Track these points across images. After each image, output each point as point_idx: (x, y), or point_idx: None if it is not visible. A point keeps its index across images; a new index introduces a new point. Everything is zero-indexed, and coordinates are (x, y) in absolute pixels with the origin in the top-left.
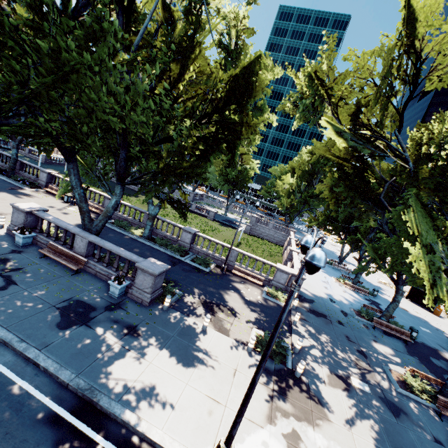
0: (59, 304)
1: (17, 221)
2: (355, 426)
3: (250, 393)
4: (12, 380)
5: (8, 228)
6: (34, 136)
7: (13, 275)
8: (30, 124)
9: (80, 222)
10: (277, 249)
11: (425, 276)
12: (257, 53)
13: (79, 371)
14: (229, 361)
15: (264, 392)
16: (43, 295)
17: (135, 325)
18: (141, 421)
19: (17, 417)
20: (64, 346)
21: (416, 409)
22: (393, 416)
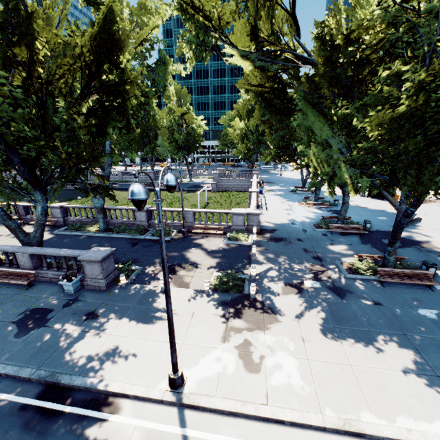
0: (15, 319)
1: None
2: (303, 318)
3: (170, 326)
4: None
5: None
6: None
7: None
8: None
9: None
10: (246, 196)
11: (325, 172)
12: None
13: (40, 365)
14: (188, 308)
15: (220, 320)
16: None
17: (94, 310)
18: (101, 382)
19: None
20: (23, 350)
21: (362, 286)
22: (339, 299)
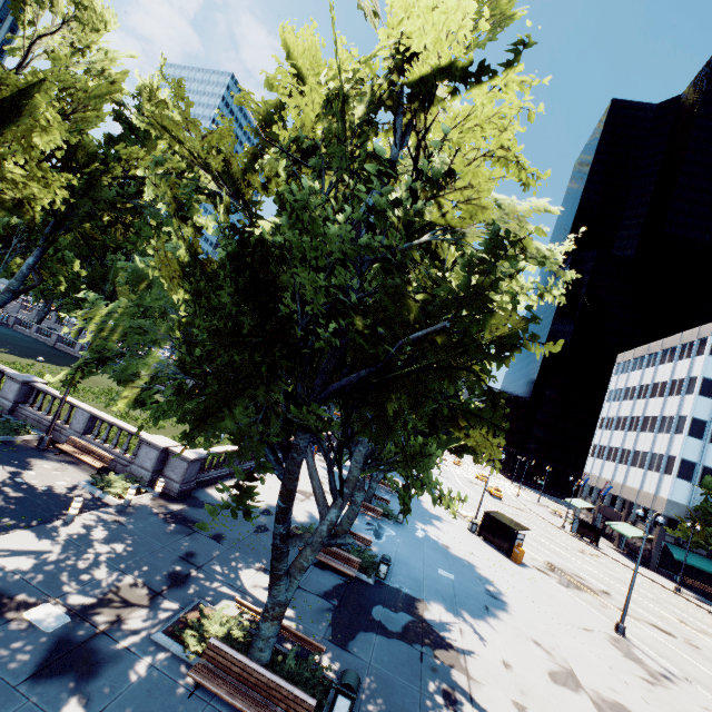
0: None
1: None
2: None
3: None
4: None
5: None
6: None
7: None
8: None
9: None
10: None
11: (97, 344)
12: (41, 76)
13: None
14: None
15: None
16: None
17: None
18: None
19: None
20: None
21: (144, 671)
22: (26, 674)
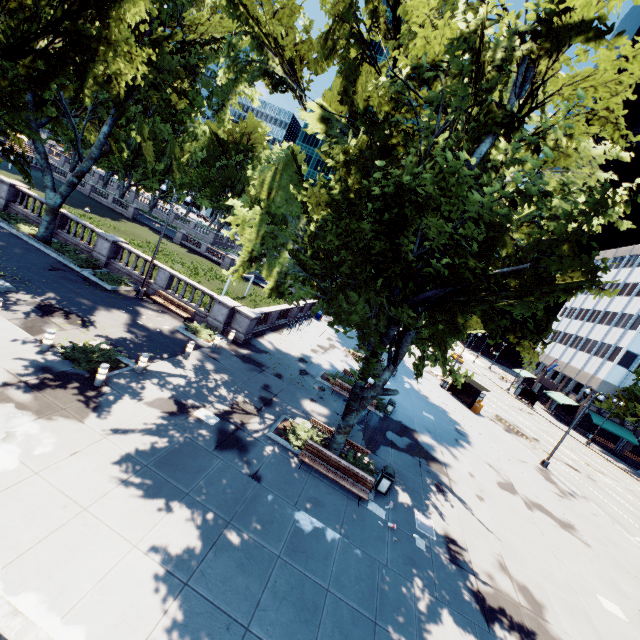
0: None
1: None
2: (123, 436)
3: None
4: None
5: None
6: None
7: None
8: None
9: None
10: None
11: (248, 246)
12: None
13: None
14: None
15: (1, 379)
16: None
17: None
18: None
19: None
20: None
21: (271, 452)
22: (213, 446)
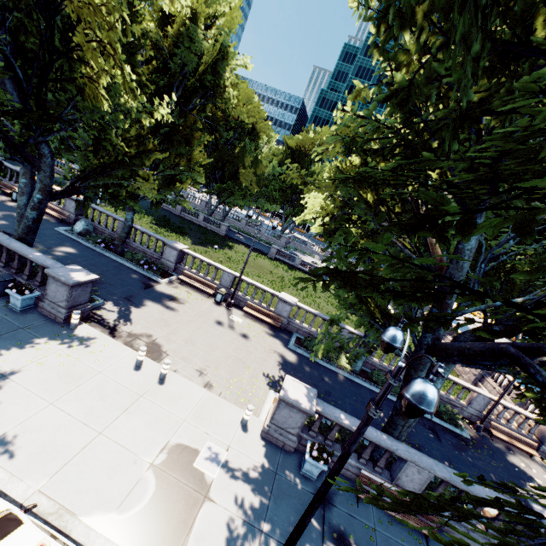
0: None
1: (285, 422)
2: None
3: None
4: None
5: (266, 430)
6: None
7: None
8: None
9: (275, 355)
10: None
11: None
12: None
13: None
14: None
15: None
16: None
17: None
18: None
19: None
20: None
21: None
22: None
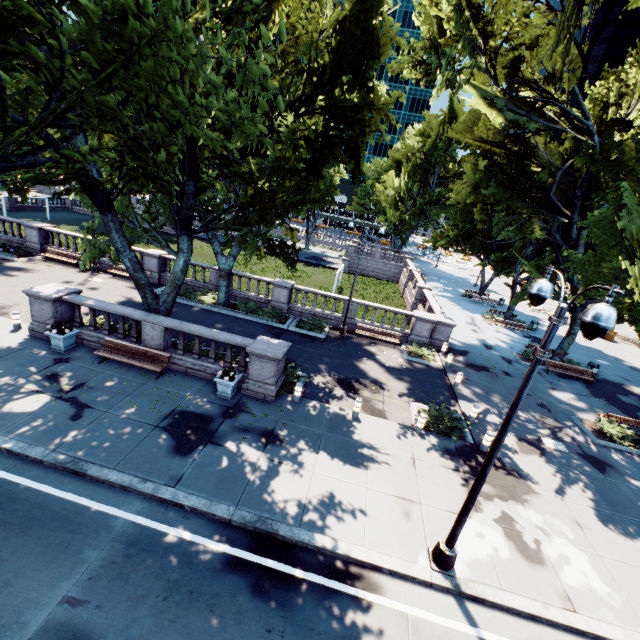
0: (162, 423)
1: (41, 316)
2: (565, 493)
3: (480, 488)
4: (159, 531)
5: (31, 328)
6: (62, 180)
7: (79, 395)
8: (57, 163)
9: (121, 298)
10: (392, 288)
11: None
12: None
13: (235, 501)
14: (402, 450)
15: (455, 477)
16: (135, 414)
17: (271, 429)
18: (336, 543)
19: (192, 571)
20: (199, 475)
21: (620, 459)
22: (599, 473)
